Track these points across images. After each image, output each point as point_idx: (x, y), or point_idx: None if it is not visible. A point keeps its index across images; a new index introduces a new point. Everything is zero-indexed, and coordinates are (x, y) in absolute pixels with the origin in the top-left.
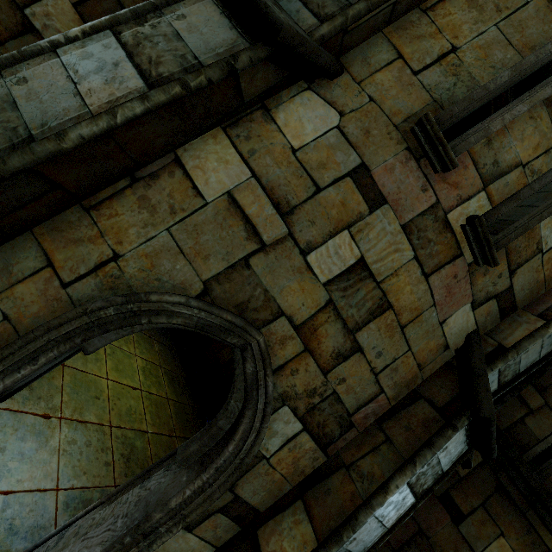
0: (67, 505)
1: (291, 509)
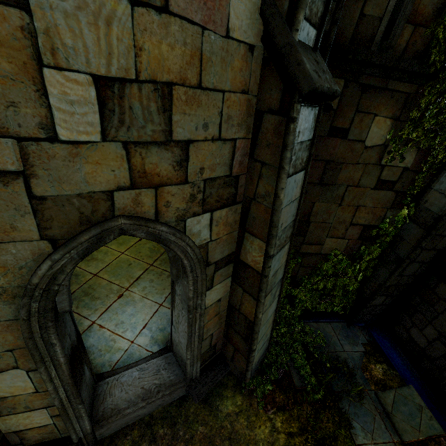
0: None
1: (245, 239)
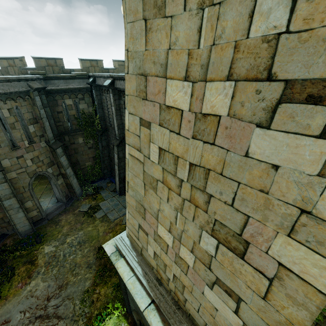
0: (54, 197)
1: (60, 169)
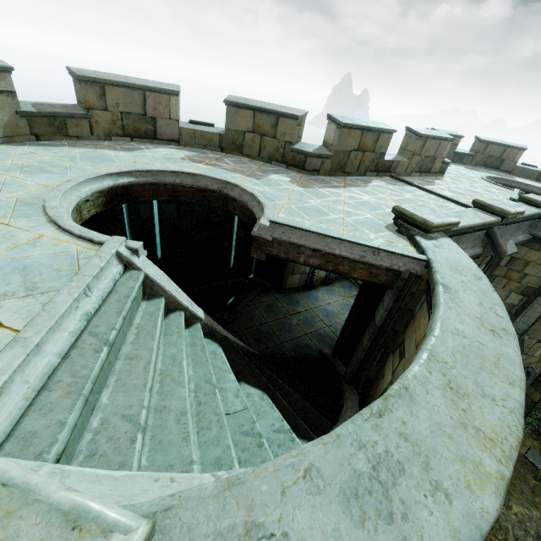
0: None
1: None
